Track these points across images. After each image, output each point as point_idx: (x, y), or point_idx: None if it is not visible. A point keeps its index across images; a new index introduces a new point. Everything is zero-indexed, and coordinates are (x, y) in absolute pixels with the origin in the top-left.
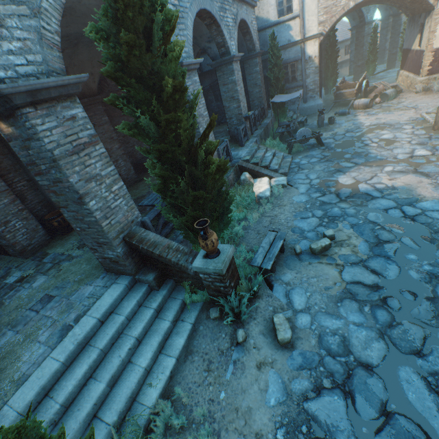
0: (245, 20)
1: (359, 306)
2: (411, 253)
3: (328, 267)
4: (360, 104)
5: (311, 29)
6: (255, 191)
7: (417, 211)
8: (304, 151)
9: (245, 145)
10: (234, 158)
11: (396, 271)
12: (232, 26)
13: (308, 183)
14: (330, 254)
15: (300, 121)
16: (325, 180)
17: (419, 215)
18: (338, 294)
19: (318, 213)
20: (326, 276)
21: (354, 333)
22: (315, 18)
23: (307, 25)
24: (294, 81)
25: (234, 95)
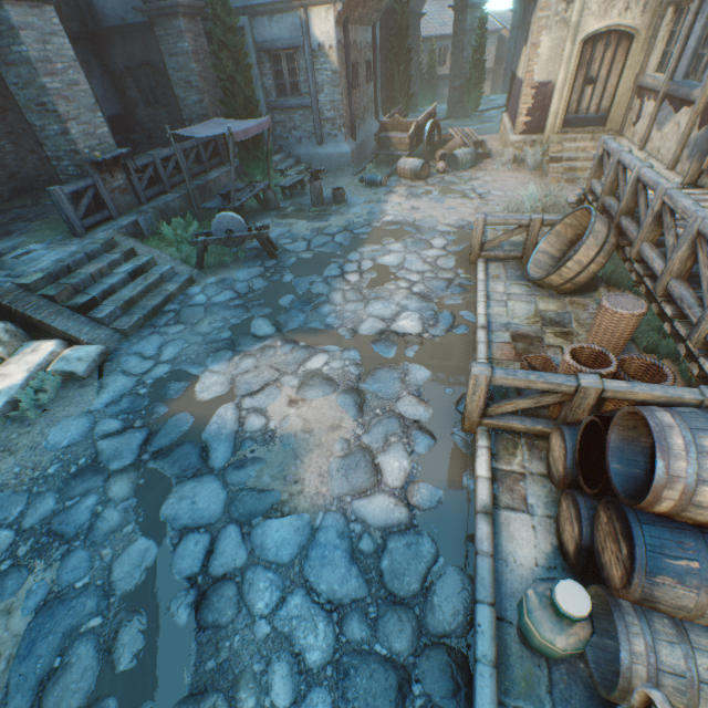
0: None
1: None
2: None
3: None
4: (407, 169)
5: None
6: None
7: (238, 559)
8: (234, 266)
9: (88, 234)
10: (10, 273)
11: None
12: None
13: (140, 374)
14: None
15: (283, 184)
16: (176, 373)
17: (227, 581)
18: None
19: (40, 510)
20: None
21: None
22: None
23: None
24: (297, 93)
25: (43, 97)
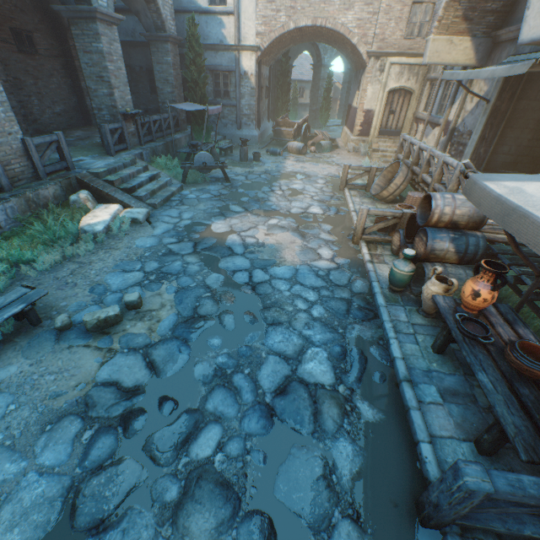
0: None
1: (81, 429)
2: (219, 336)
3: (93, 355)
4: (294, 148)
5: (248, 37)
6: (83, 221)
7: (265, 277)
8: (204, 184)
9: (116, 155)
10: (80, 167)
11: (181, 364)
12: None
13: (174, 223)
14: (116, 331)
15: (221, 147)
16: (197, 223)
17: (264, 283)
18: (65, 406)
19: (151, 266)
20: (76, 371)
21: (24, 490)
22: (252, 24)
23: (244, 30)
24: (227, 97)
25: (103, 73)
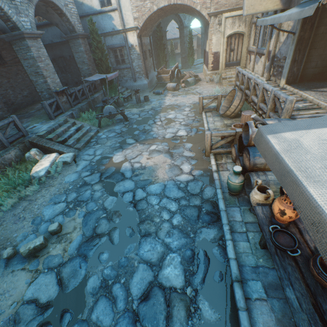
0: (52, 0)
1: None
2: (107, 250)
3: (26, 276)
4: (170, 87)
5: (129, 22)
6: (33, 170)
7: (143, 195)
8: (112, 125)
9: (56, 118)
10: (32, 133)
11: (80, 278)
12: (21, 2)
13: (90, 159)
14: (43, 254)
15: (124, 97)
16: (104, 157)
17: (142, 200)
18: (1, 324)
19: (72, 197)
20: (13, 292)
21: None
22: (130, 13)
23: (125, 18)
24: (124, 63)
25: (37, 70)
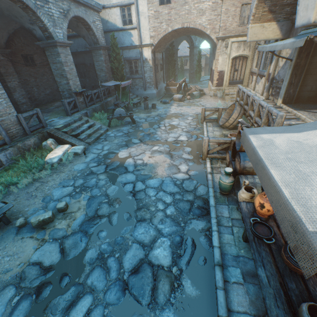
0: (83, 17)
1: (13, 295)
2: (106, 229)
3: (33, 243)
4: (177, 98)
5: (146, 39)
6: (47, 157)
7: (142, 187)
8: (121, 126)
9: (72, 115)
10: (50, 125)
11: (80, 249)
12: (59, 17)
13: (98, 153)
14: (49, 227)
15: (133, 102)
16: (110, 152)
17: (141, 191)
18: (9, 279)
19: (79, 182)
20: (21, 255)
21: None
22: (148, 32)
23: (143, 36)
24: (137, 73)
25: (63, 73)
